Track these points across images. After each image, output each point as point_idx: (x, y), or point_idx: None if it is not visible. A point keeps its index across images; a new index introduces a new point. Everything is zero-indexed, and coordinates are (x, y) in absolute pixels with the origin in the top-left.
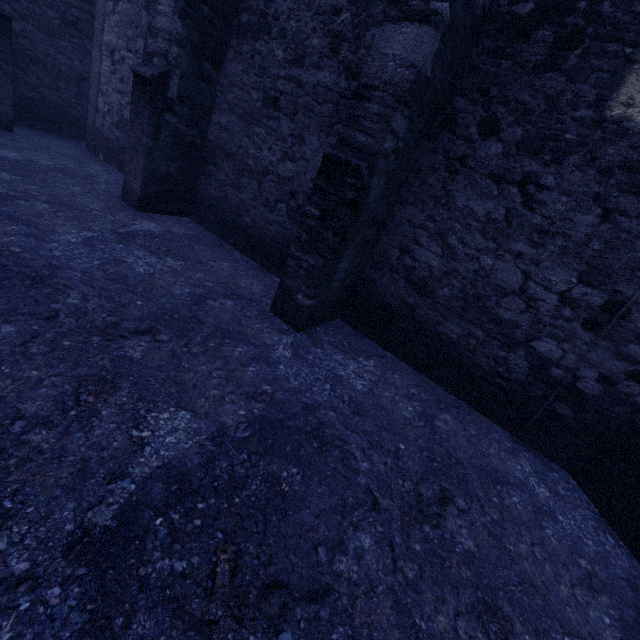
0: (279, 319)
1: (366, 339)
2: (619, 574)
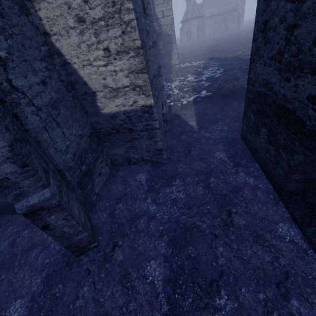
0: None
1: (5, 216)
2: (62, 253)
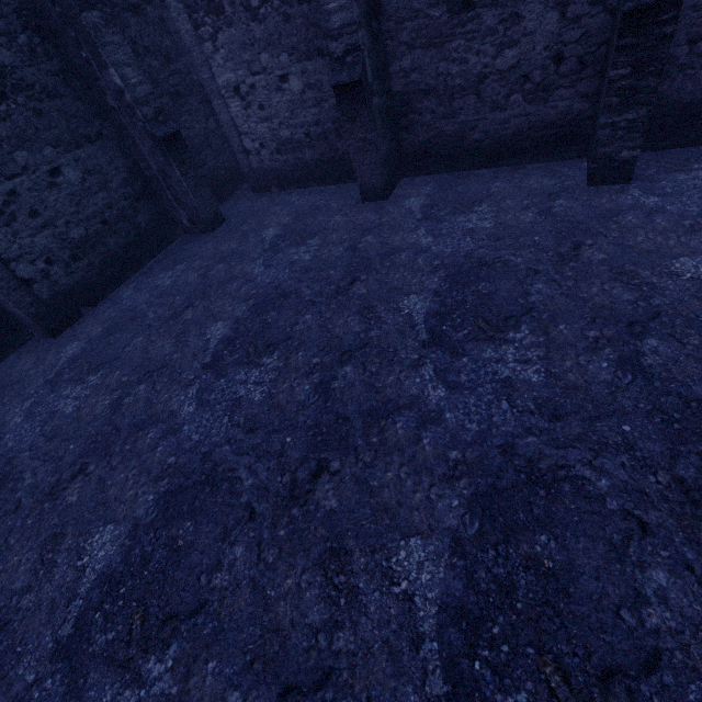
0: (602, 186)
1: (670, 151)
2: None
